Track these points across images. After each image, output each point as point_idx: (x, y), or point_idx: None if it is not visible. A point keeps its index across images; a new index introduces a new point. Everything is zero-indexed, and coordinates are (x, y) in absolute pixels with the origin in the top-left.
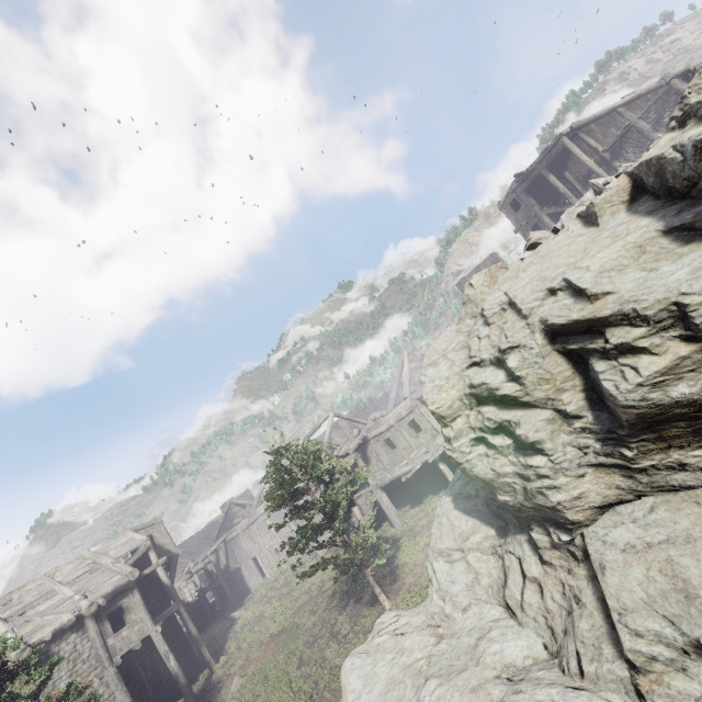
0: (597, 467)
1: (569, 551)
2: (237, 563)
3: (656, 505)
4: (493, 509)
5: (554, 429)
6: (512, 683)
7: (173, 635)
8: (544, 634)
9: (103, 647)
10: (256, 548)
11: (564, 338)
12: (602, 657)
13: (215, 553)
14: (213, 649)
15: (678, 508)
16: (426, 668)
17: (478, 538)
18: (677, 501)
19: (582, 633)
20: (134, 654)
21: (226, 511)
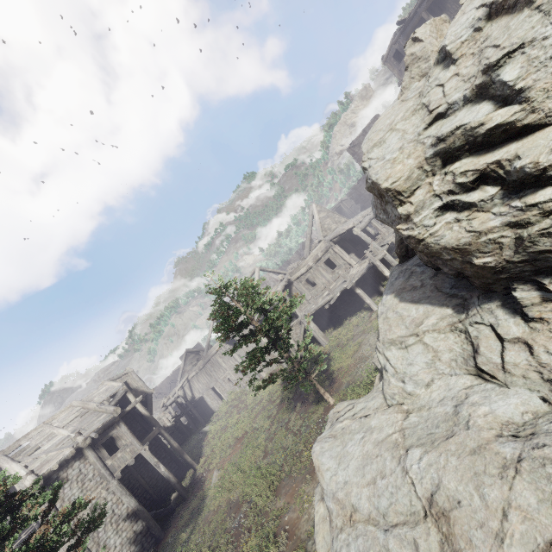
0: None
1: None
2: (200, 393)
3: None
4: (445, 291)
5: None
6: (524, 439)
7: (160, 450)
8: (540, 388)
9: (104, 467)
10: (213, 381)
11: None
12: None
13: (181, 389)
14: (193, 455)
15: None
16: (401, 440)
17: (433, 320)
18: None
19: None
20: (132, 468)
21: (184, 358)
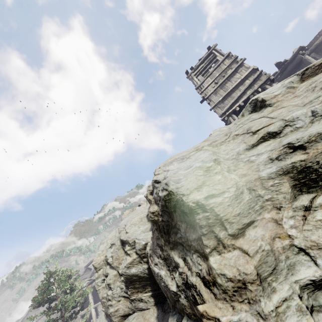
0: (125, 297)
1: None
2: None
3: (135, 316)
4: None
5: (115, 279)
6: None
7: None
8: None
9: None
10: None
11: (124, 244)
12: None
13: None
14: None
15: (138, 318)
16: None
17: None
18: (140, 315)
19: None
20: None
21: (29, 309)
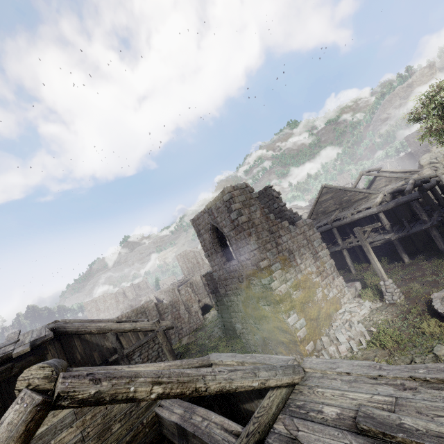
0: None
1: None
2: None
3: None
4: None
5: (440, 165)
6: None
7: None
8: None
9: None
10: None
11: None
12: None
13: None
14: None
15: None
16: None
17: None
18: None
19: None
20: None
21: None
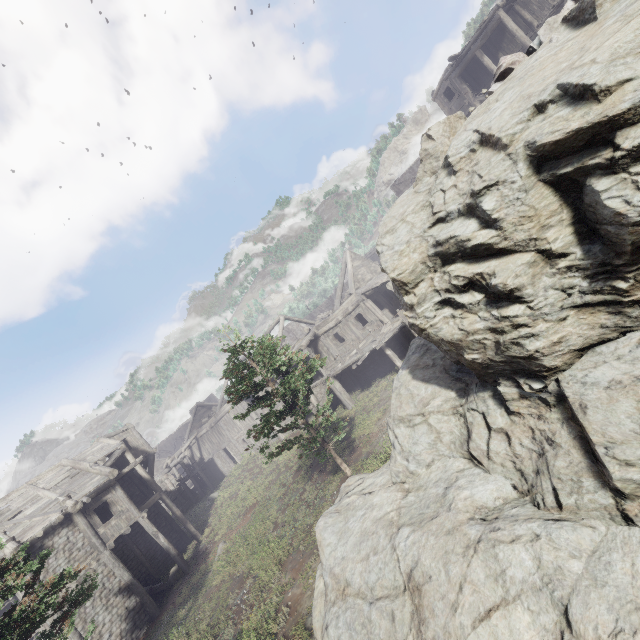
0: (580, 308)
1: (541, 398)
2: (210, 454)
3: None
4: (451, 374)
5: (536, 272)
6: (488, 523)
7: (160, 518)
8: (513, 477)
9: (95, 536)
10: (225, 441)
11: (553, 163)
12: (582, 489)
13: (189, 449)
14: (198, 525)
15: None
16: (396, 519)
17: (439, 401)
18: None
19: (559, 470)
20: (127, 537)
21: (194, 413)
